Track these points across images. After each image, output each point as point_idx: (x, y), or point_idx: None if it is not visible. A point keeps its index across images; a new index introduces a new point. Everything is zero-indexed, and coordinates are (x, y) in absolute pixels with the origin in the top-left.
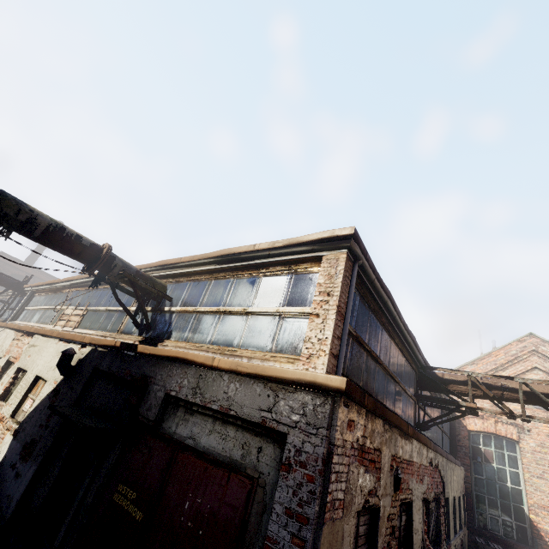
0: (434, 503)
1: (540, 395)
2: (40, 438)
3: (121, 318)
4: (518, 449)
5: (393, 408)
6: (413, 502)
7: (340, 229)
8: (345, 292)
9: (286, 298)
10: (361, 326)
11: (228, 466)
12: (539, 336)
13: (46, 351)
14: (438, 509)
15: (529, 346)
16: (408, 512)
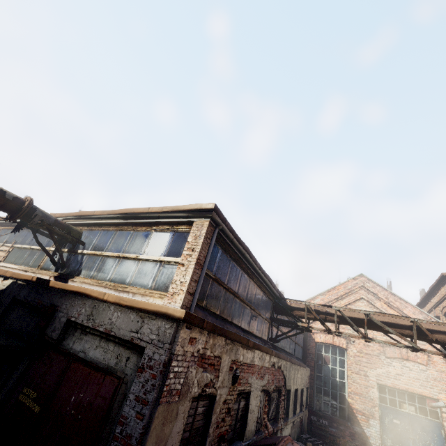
0: (276, 393)
1: (347, 318)
2: None
3: (42, 256)
4: (346, 354)
5: (248, 328)
6: (251, 392)
7: (206, 204)
8: (205, 249)
9: (167, 250)
10: (222, 271)
11: (105, 370)
12: (366, 276)
13: None
14: (280, 397)
15: (360, 282)
16: (247, 399)
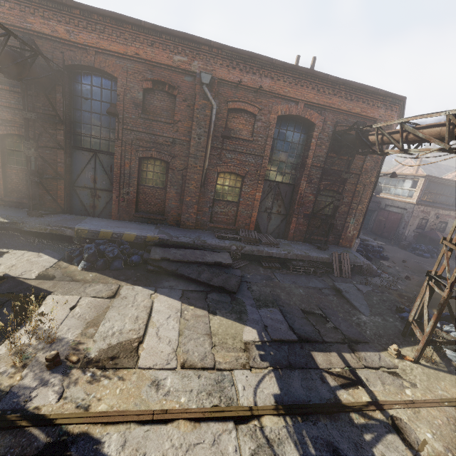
0: None
1: None
2: None
3: None
4: None
5: (451, 204)
6: (448, 222)
7: (423, 174)
8: (423, 187)
9: (411, 186)
10: (432, 189)
11: (398, 213)
12: None
13: None
14: None
15: None
16: (446, 224)
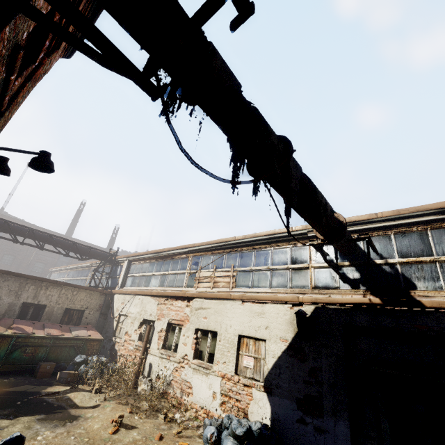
0: None
1: None
2: (320, 394)
3: (302, 275)
4: None
5: None
6: None
7: None
8: None
9: None
10: None
11: None
12: None
13: (231, 312)
14: None
15: None
16: None
